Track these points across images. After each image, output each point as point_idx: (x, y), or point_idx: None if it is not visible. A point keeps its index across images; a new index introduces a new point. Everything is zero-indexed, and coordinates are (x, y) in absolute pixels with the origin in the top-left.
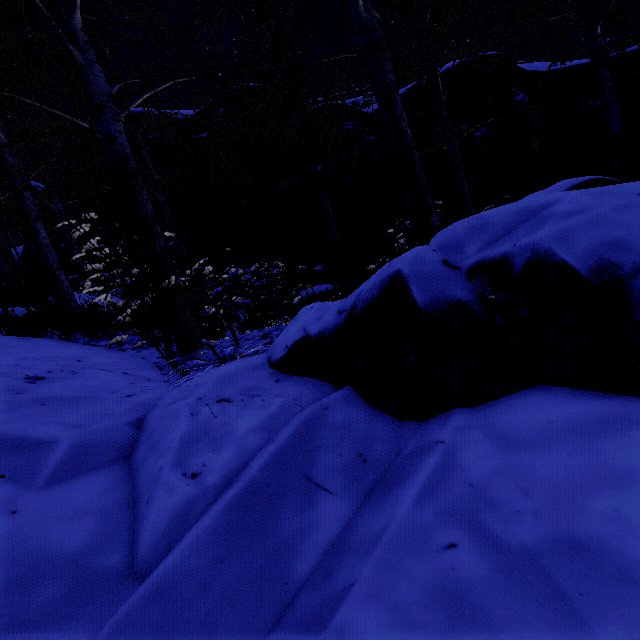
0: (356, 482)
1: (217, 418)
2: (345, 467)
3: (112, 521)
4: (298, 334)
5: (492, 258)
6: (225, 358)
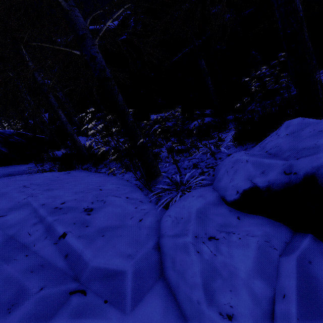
0: None
1: (217, 257)
2: None
3: None
4: (246, 184)
5: None
6: (177, 184)
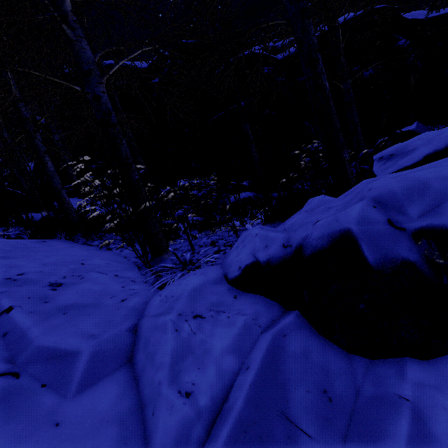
0: (329, 425)
1: (196, 335)
2: (315, 406)
3: (128, 429)
4: (249, 259)
5: (441, 226)
6: (186, 263)
